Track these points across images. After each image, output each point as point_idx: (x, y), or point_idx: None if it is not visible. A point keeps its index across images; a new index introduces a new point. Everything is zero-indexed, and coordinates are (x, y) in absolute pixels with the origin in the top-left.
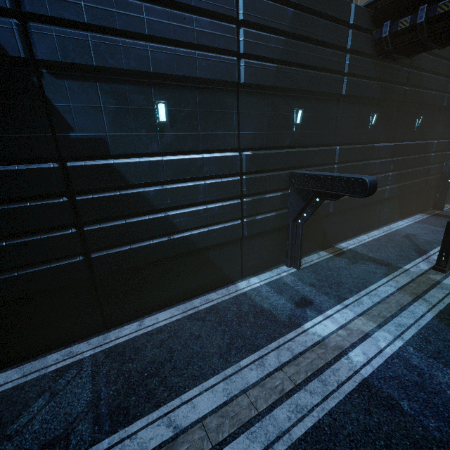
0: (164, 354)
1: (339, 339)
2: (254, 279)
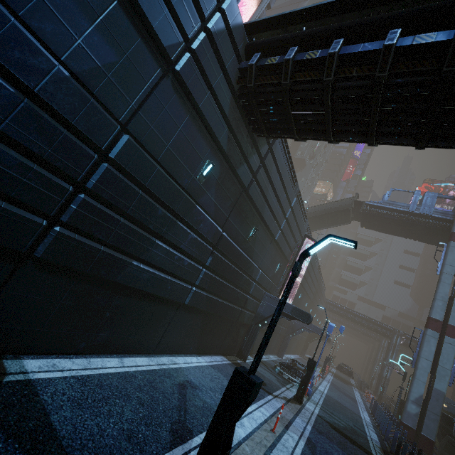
0: None
1: None
2: None
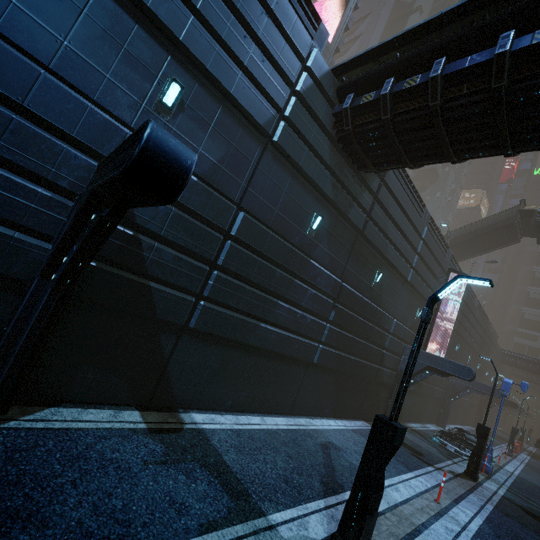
0: None
1: None
2: None
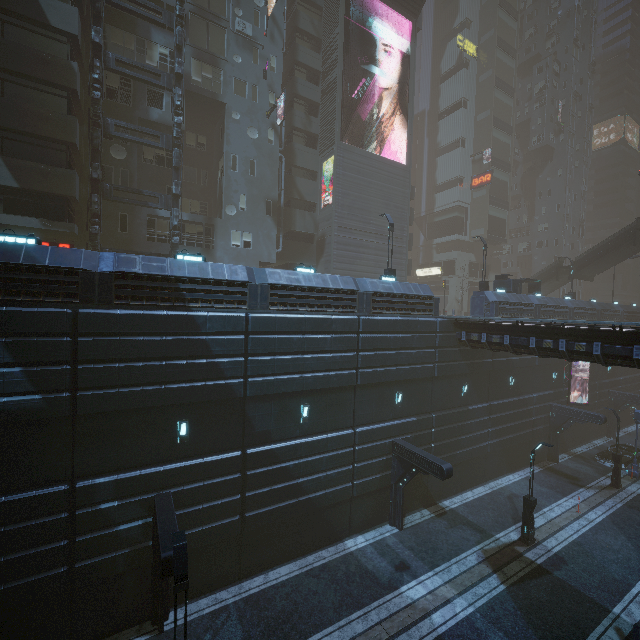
0: (291, 605)
1: (426, 602)
2: (360, 538)
